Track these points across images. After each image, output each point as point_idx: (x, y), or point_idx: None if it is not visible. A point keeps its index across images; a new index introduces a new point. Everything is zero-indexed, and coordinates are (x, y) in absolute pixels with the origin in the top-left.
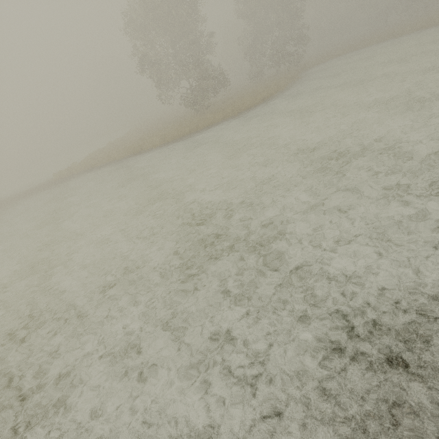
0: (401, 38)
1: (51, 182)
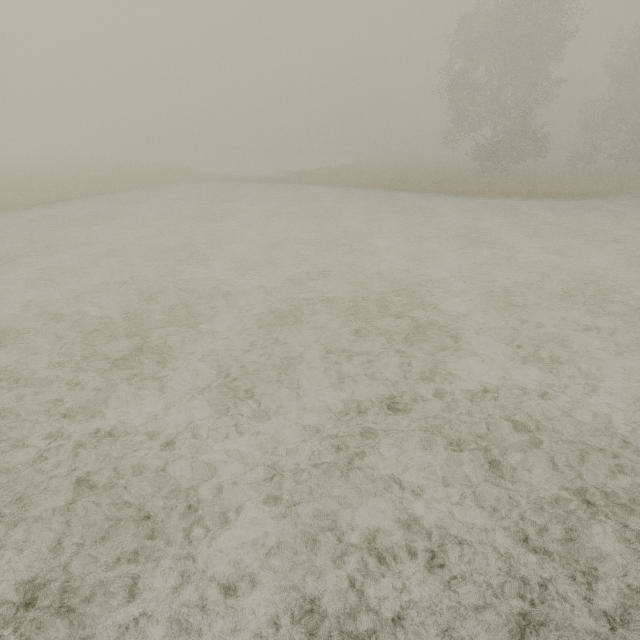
0: None
1: (273, 178)
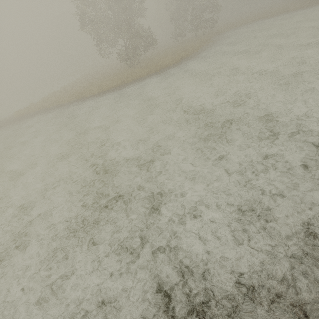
0: (292, 12)
1: (12, 118)
